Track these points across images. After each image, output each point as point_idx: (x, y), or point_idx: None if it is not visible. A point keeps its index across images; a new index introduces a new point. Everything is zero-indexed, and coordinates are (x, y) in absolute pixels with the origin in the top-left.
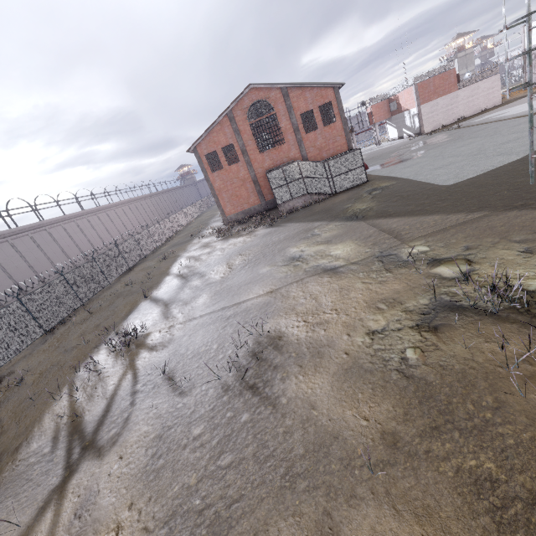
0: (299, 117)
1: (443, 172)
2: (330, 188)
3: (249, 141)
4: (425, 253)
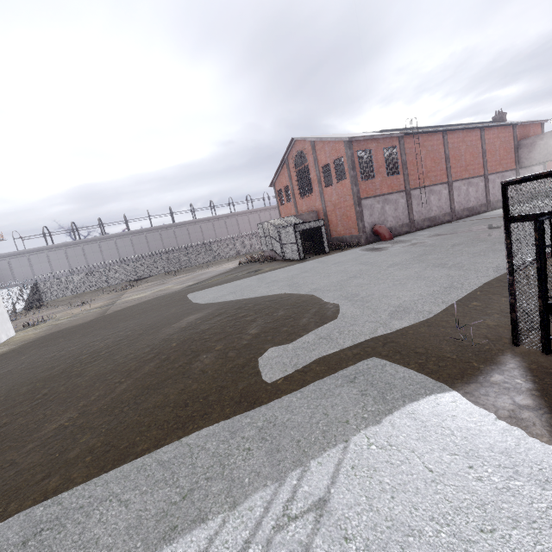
0: (321, 170)
1: (235, 283)
2: (282, 253)
3: (295, 186)
4: (89, 311)
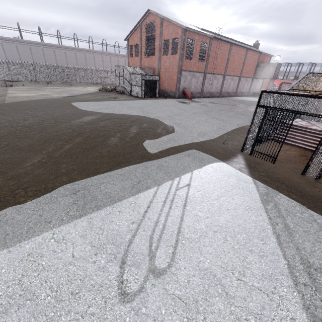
0: (163, 42)
1: (104, 102)
2: (130, 90)
3: (143, 46)
4: None
